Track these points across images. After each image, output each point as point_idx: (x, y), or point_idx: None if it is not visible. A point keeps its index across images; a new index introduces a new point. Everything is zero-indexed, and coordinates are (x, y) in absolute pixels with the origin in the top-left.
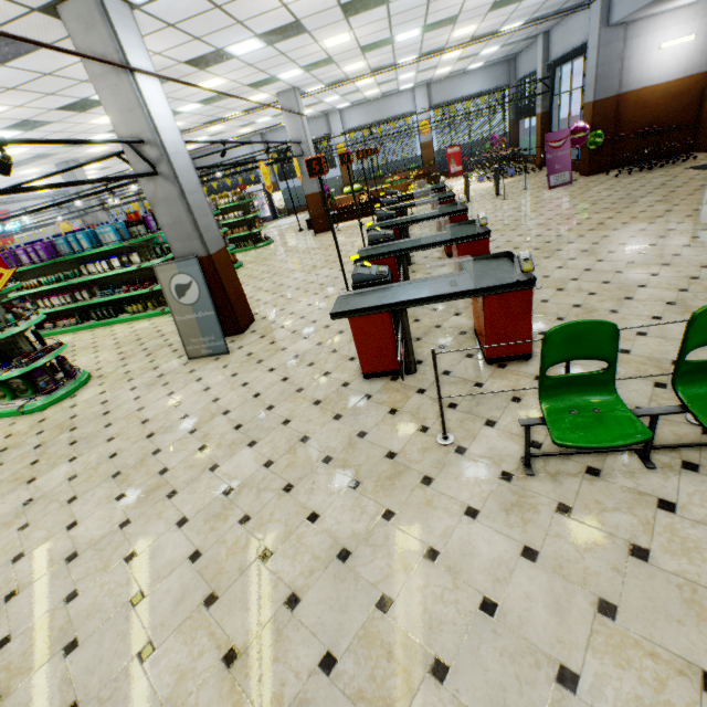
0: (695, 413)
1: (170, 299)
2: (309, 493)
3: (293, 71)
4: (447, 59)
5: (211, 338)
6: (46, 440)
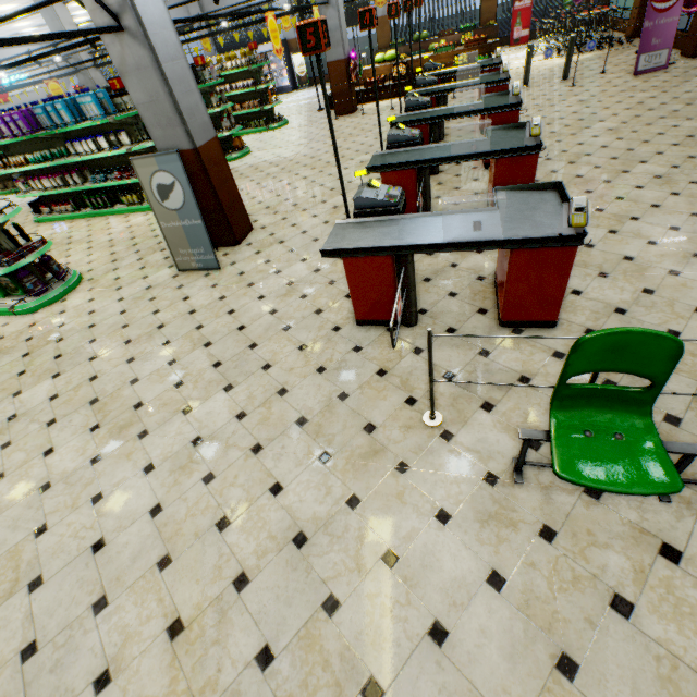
0: None
1: (153, 202)
2: (277, 459)
3: None
4: None
5: (200, 251)
6: (34, 349)
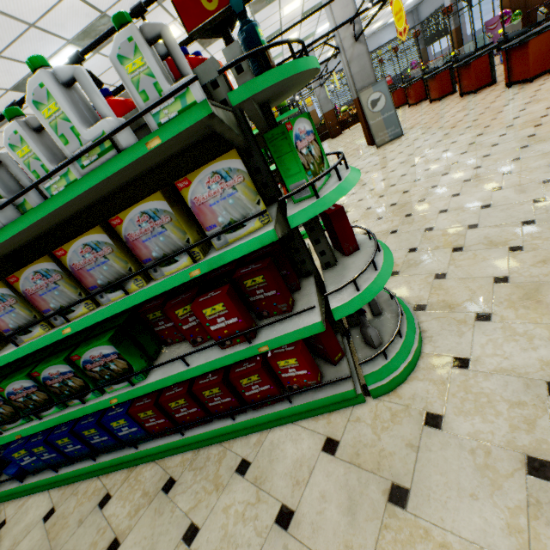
0: None
1: (366, 112)
2: None
3: (326, 24)
4: (388, 10)
5: (391, 129)
6: None
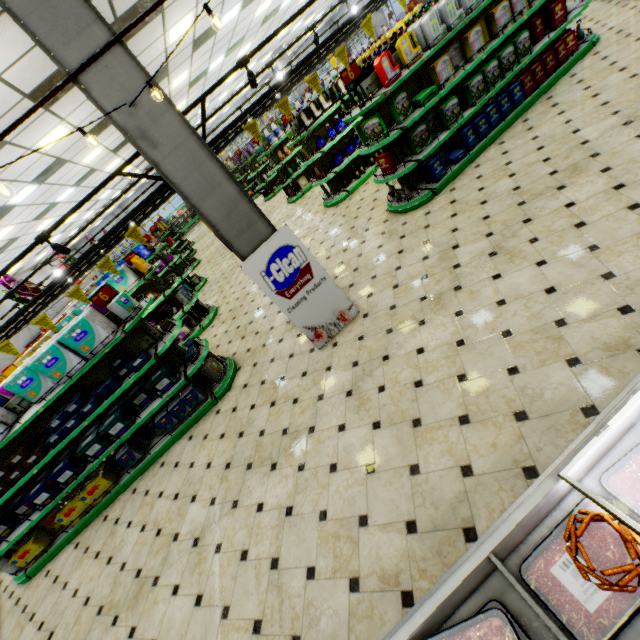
0: None
1: None
2: None
3: (300, 22)
4: None
5: None
6: None
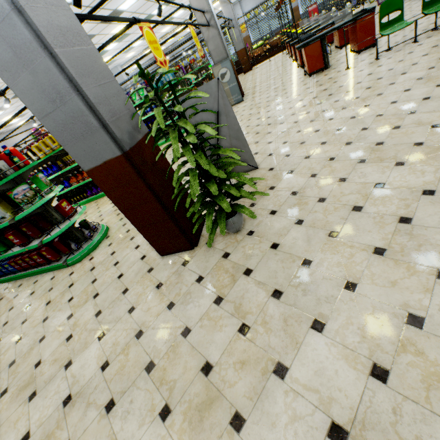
0: (427, 14)
1: None
2: (306, 92)
3: None
4: None
5: (235, 96)
6: None
